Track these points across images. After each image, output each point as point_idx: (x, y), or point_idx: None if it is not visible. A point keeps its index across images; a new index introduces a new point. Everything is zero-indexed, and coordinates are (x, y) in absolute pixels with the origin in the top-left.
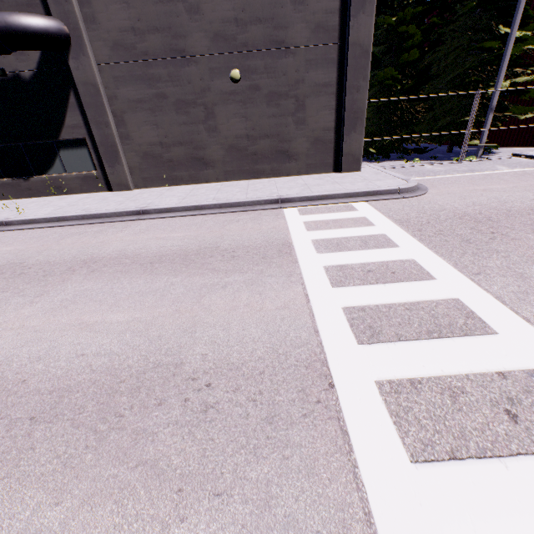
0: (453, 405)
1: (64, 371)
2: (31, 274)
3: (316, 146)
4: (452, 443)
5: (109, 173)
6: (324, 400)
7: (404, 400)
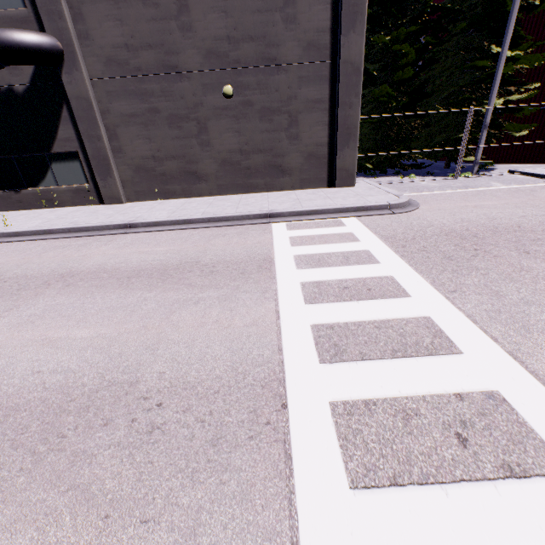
0: (404, 427)
1: (16, 389)
2: (5, 287)
3: (310, 161)
4: (396, 468)
5: (101, 186)
6: (274, 421)
7: (355, 423)
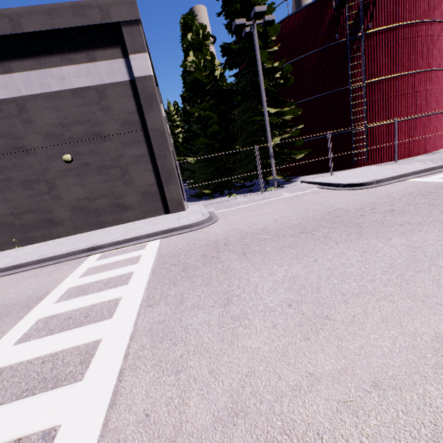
0: None
1: None
2: None
3: (146, 197)
4: None
5: None
6: None
7: None
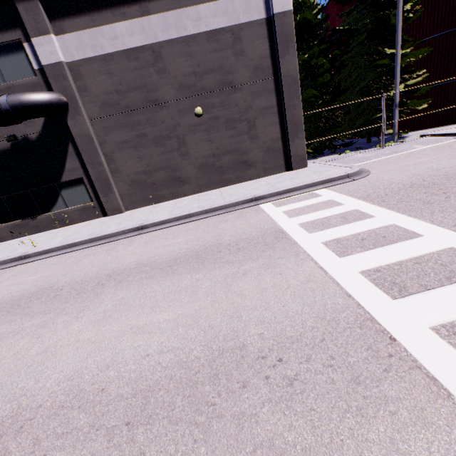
0: None
1: (137, 373)
2: (65, 294)
3: (269, 153)
4: None
5: (104, 201)
6: (395, 353)
7: None
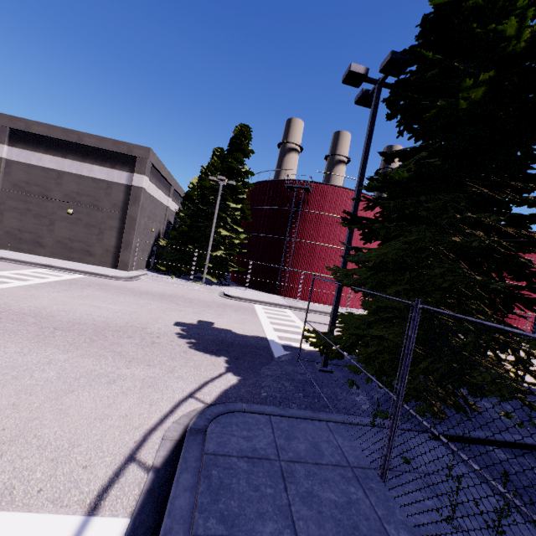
0: None
1: None
2: None
3: (107, 253)
4: None
5: None
6: None
7: None
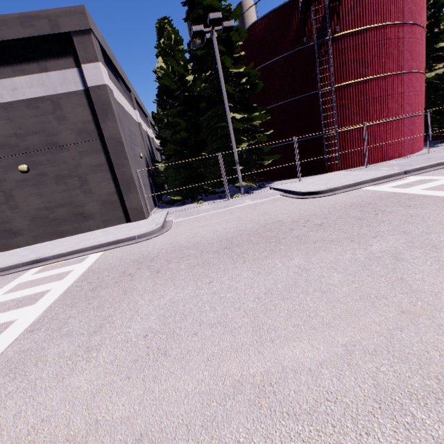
0: None
1: None
2: None
3: (106, 206)
4: None
5: None
6: None
7: None
